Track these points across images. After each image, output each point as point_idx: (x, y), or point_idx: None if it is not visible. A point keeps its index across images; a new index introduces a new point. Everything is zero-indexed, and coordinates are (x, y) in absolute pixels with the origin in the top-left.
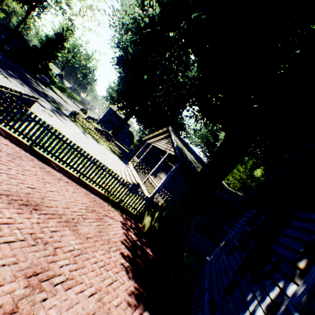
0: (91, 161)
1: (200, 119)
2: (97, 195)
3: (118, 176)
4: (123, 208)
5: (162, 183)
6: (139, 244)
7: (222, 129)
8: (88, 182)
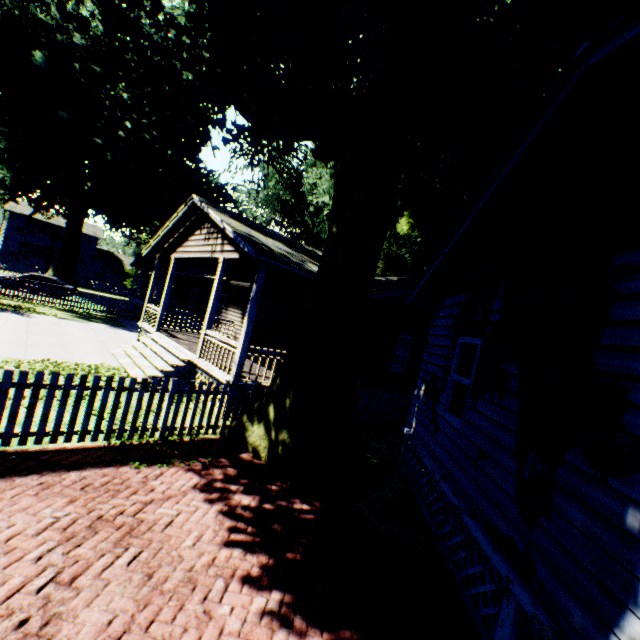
0: (0, 387)
1: (256, 153)
2: (86, 465)
3: (122, 382)
4: (183, 447)
5: (247, 336)
6: (271, 509)
7: (315, 155)
8: (35, 446)
